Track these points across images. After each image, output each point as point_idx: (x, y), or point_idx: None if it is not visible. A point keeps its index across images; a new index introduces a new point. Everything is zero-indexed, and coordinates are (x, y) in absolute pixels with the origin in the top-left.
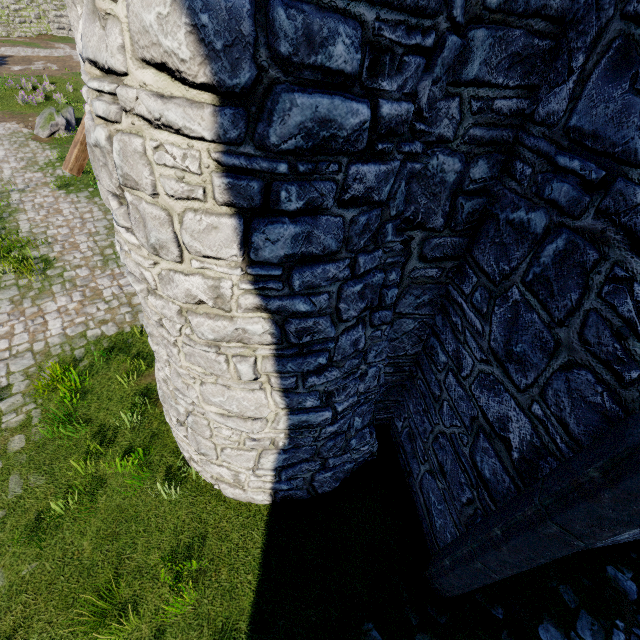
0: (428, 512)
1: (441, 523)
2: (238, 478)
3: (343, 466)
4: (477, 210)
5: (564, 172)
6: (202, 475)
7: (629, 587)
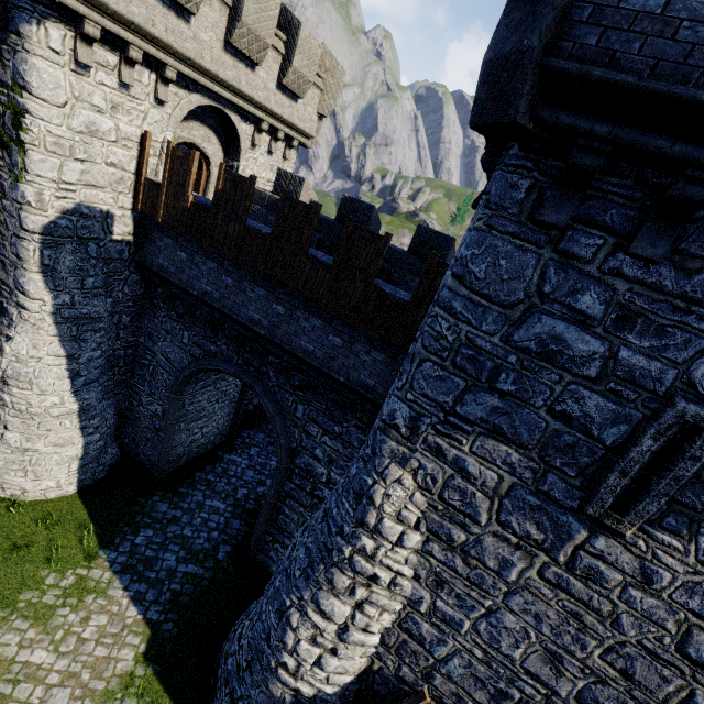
0: (149, 460)
1: (154, 457)
2: (60, 483)
3: (108, 463)
4: (133, 359)
5: (148, 354)
6: (31, 499)
7: (221, 454)
